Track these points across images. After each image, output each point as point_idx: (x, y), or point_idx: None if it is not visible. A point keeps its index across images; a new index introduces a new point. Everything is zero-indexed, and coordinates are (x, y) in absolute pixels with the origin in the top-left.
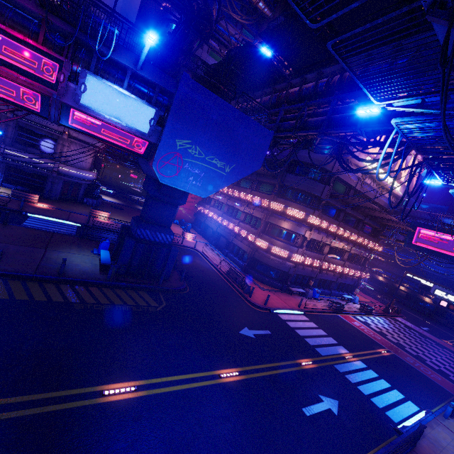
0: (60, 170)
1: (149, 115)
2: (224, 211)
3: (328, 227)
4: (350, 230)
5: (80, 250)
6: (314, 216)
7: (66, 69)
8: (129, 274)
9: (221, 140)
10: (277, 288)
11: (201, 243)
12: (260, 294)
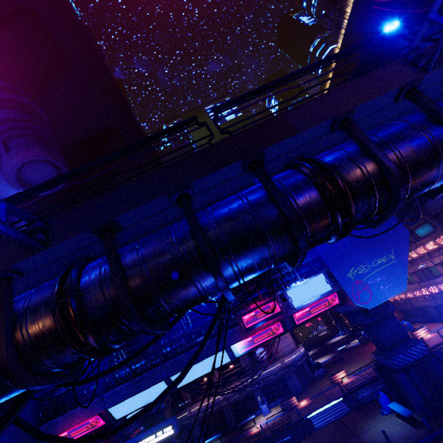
0: (286, 363)
1: (322, 279)
2: (416, 281)
3: None
4: None
5: (373, 419)
6: None
7: (278, 299)
8: (440, 411)
9: (366, 247)
10: None
11: (442, 330)
12: None
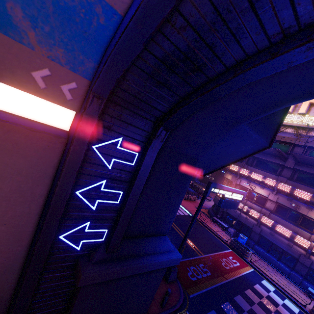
0: None
1: None
2: None
3: (248, 174)
4: (305, 189)
5: None
6: (235, 165)
7: None
8: None
9: None
10: (211, 217)
11: None
12: (187, 203)
